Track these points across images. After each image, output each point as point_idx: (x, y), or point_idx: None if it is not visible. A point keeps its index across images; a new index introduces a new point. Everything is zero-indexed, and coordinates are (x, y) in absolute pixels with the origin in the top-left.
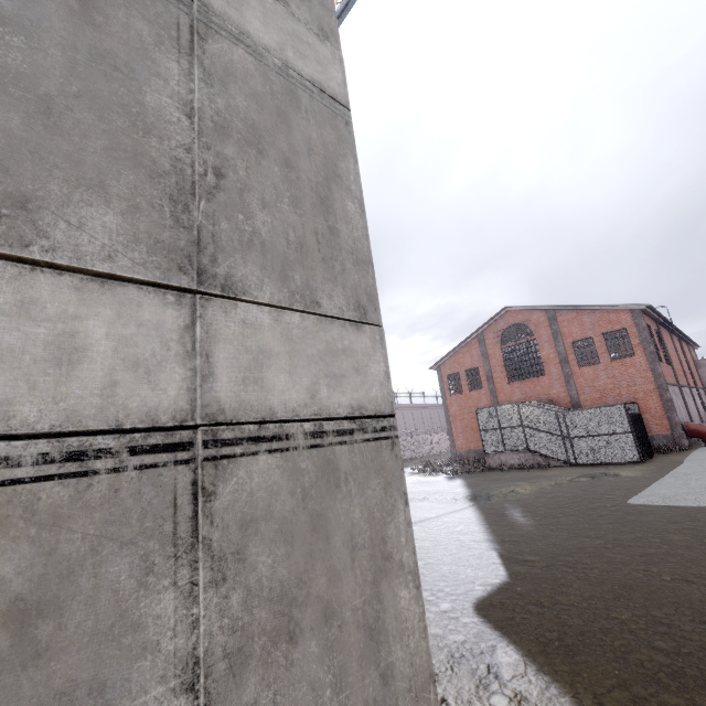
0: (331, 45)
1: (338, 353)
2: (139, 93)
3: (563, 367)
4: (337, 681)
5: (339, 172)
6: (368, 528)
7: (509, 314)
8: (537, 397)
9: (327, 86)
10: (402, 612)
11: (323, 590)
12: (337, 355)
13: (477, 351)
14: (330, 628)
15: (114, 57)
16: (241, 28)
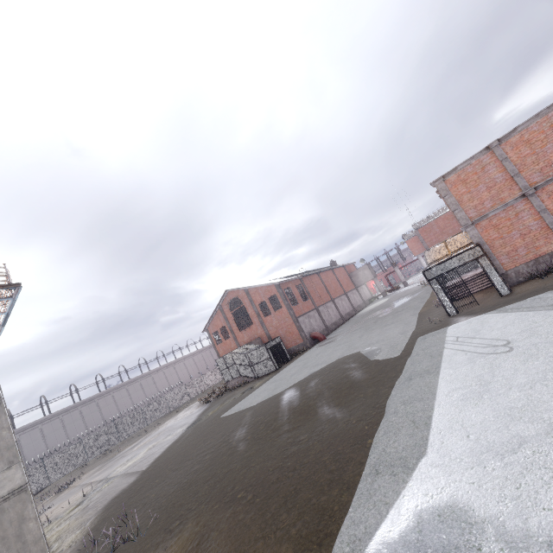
0: None
1: (2, 480)
2: None
3: (259, 319)
4: (8, 548)
5: None
6: (17, 516)
7: (229, 293)
8: (254, 336)
9: None
10: (30, 528)
11: (2, 534)
12: (2, 481)
13: (222, 316)
14: (5, 540)
15: None
16: None
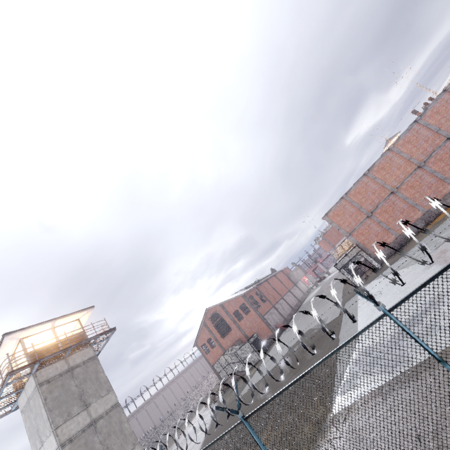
0: (110, 391)
1: None
2: (95, 448)
3: (235, 324)
4: None
5: (122, 420)
6: None
7: (209, 310)
8: (234, 339)
9: (113, 403)
10: None
11: None
12: None
13: (206, 330)
14: None
15: (91, 447)
16: (99, 415)
